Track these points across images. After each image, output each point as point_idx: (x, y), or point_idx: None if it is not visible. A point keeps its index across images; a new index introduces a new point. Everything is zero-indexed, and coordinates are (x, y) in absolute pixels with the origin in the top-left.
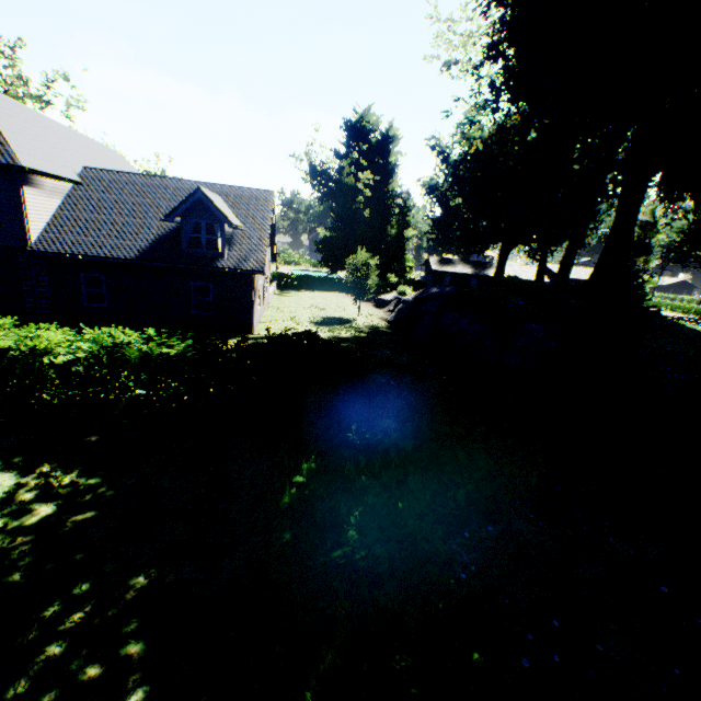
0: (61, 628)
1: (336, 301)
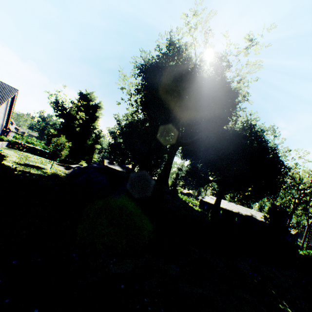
0: None
1: (43, 161)
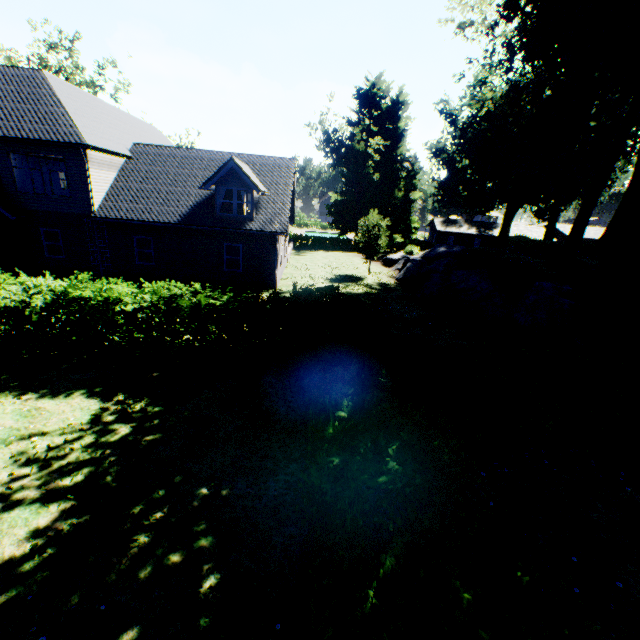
0: (147, 523)
1: (347, 260)
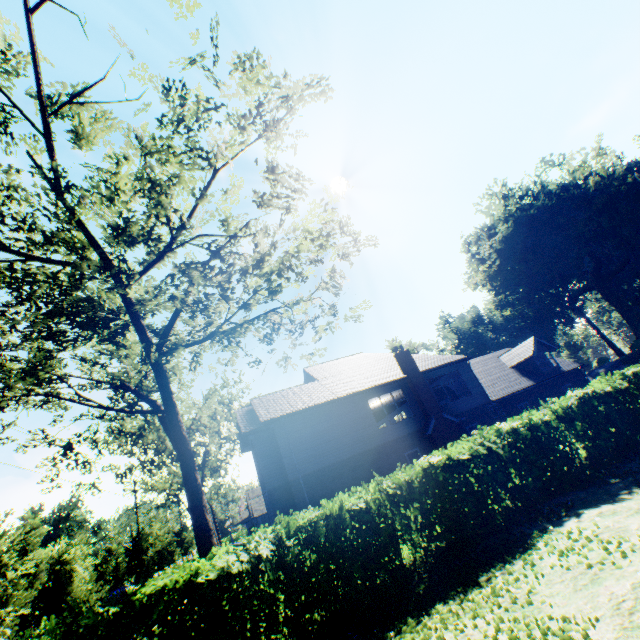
0: None
1: None
